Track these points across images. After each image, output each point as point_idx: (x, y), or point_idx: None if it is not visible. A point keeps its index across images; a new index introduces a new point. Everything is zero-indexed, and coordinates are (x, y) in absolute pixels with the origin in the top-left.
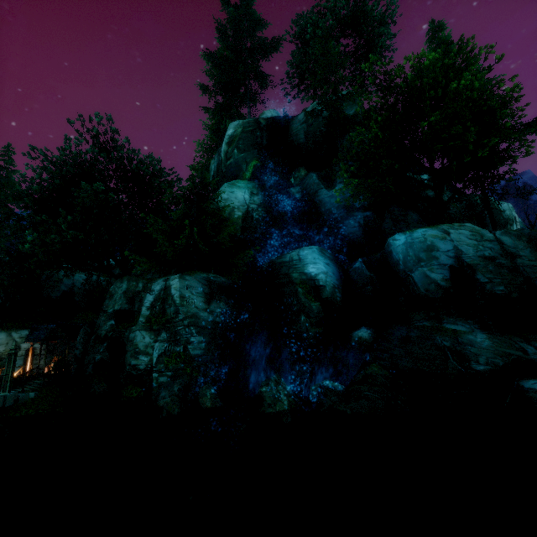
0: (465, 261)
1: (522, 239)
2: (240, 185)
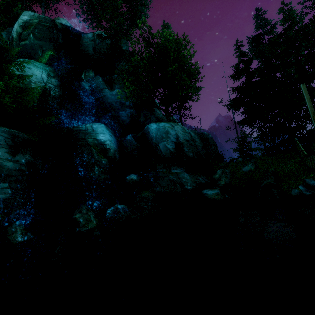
0: (180, 140)
1: (196, 134)
2: (37, 65)
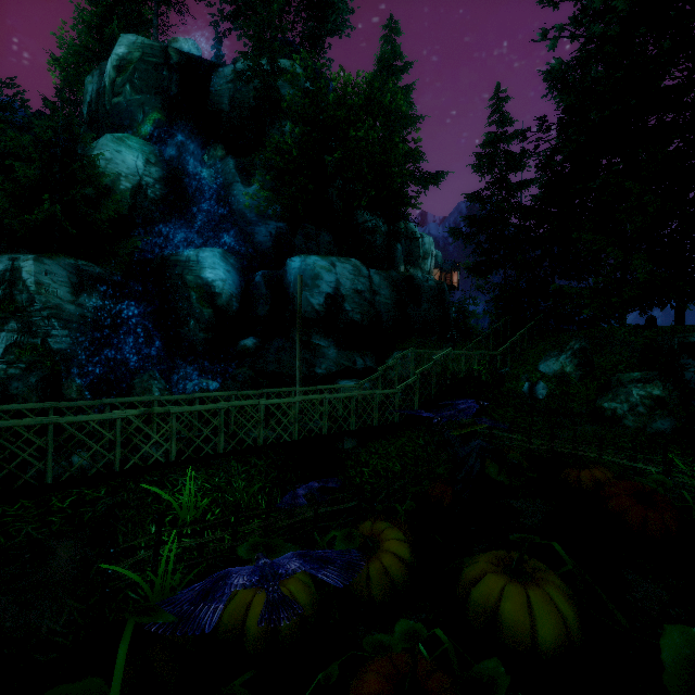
0: (340, 291)
1: (388, 280)
2: (131, 145)
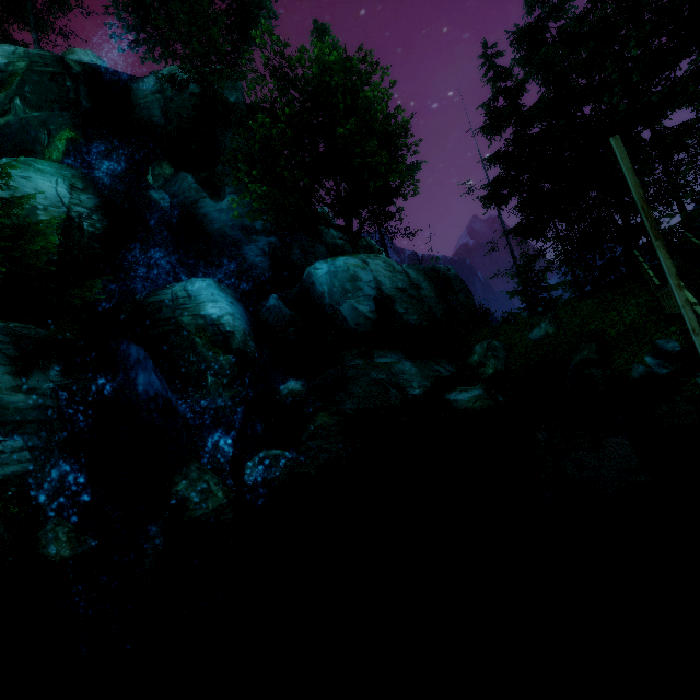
0: (385, 292)
1: (421, 273)
2: (43, 168)
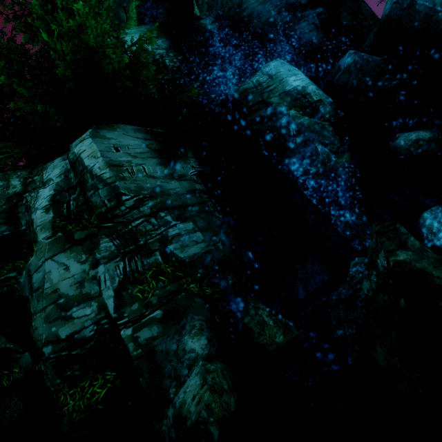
0: None
1: None
2: (128, 32)
